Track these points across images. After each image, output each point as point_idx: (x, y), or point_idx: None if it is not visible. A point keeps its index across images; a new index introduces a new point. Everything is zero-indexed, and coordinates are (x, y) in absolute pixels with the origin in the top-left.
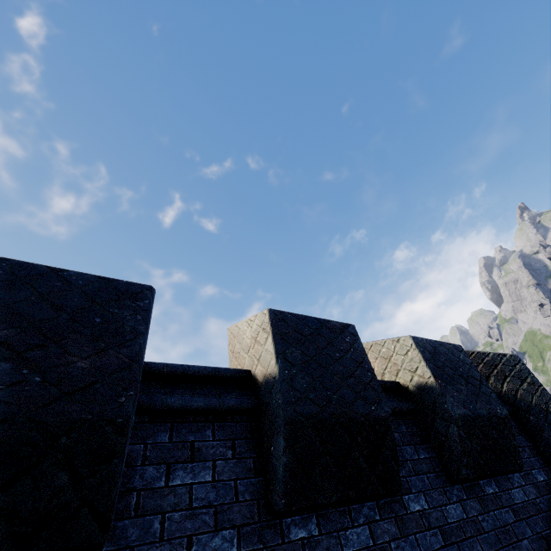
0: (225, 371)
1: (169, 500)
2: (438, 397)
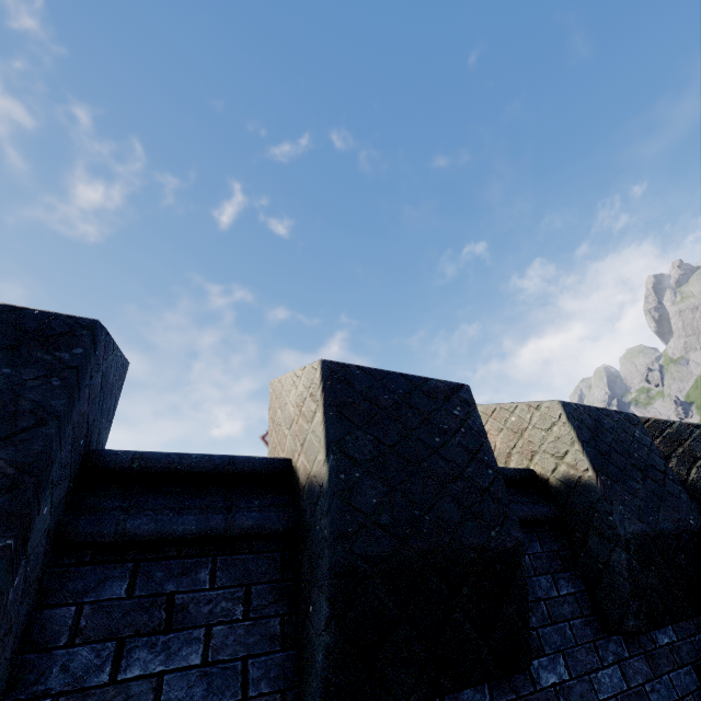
0: (245, 463)
1: None
2: (599, 502)
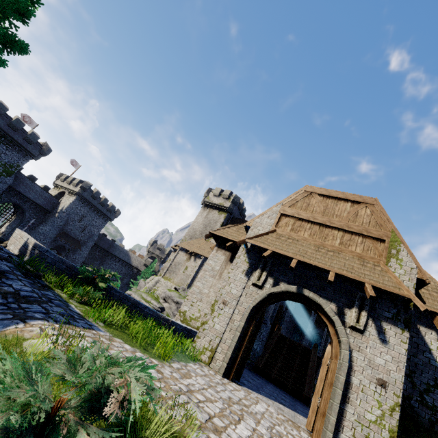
0: (11, 117)
1: (2, 119)
2: (28, 135)
